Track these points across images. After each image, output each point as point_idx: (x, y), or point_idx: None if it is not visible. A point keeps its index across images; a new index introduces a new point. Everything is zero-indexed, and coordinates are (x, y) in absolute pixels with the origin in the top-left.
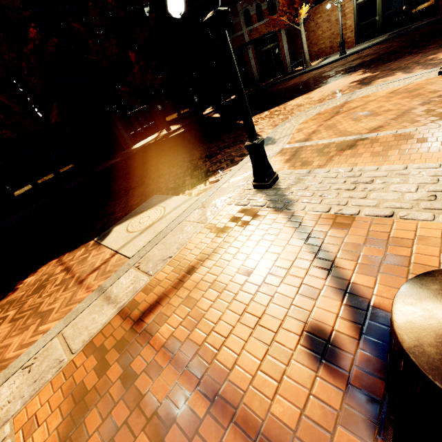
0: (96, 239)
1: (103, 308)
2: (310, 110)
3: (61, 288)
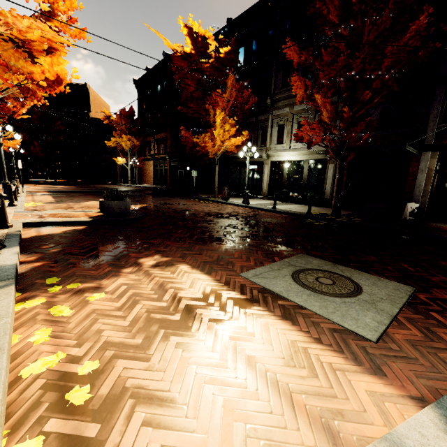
0: None
1: None
2: None
3: None
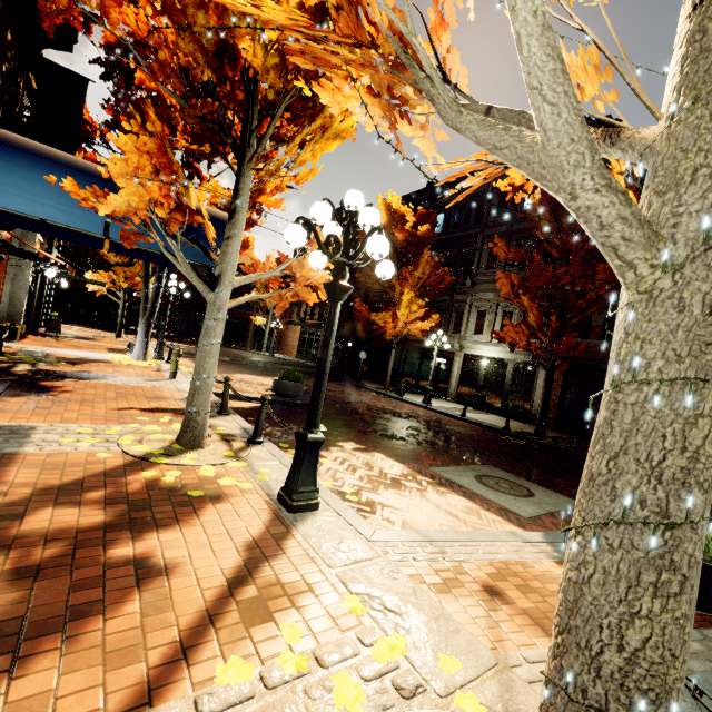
0: None
1: None
2: (130, 336)
3: None
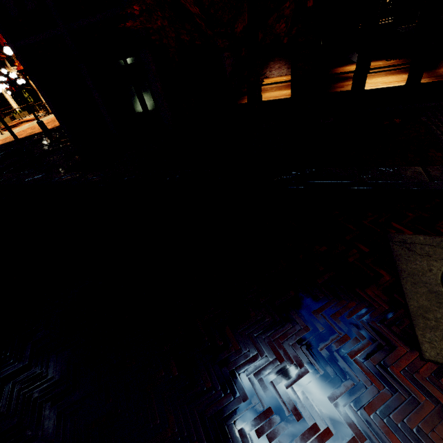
0: None
1: None
2: None
3: None
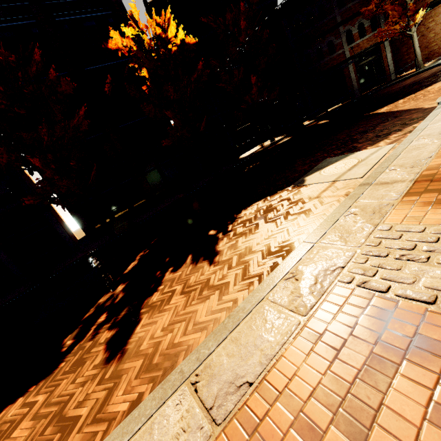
0: (292, 185)
1: (389, 186)
2: None
3: (297, 204)
